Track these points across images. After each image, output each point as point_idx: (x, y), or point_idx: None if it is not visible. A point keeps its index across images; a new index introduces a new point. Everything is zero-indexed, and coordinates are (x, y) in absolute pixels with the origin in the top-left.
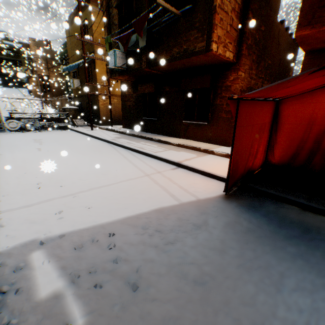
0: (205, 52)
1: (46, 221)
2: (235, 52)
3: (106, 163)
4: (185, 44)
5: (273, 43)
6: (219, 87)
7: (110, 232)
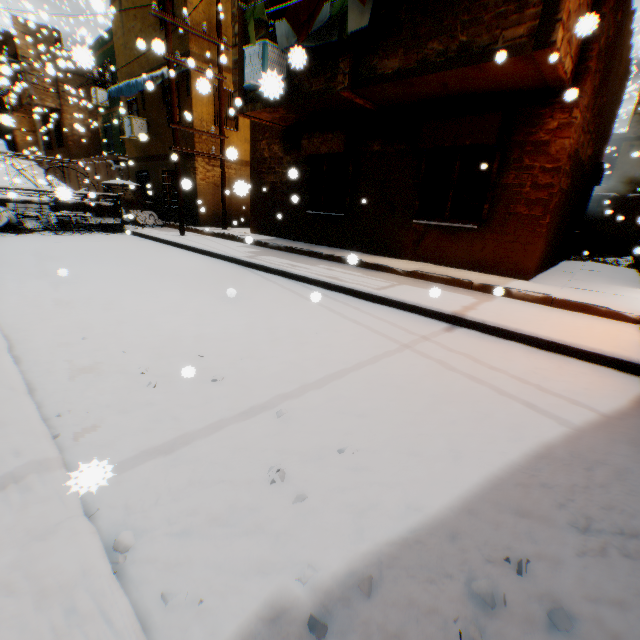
0: (534, 49)
1: (256, 512)
2: (574, 61)
3: (279, 314)
4: (464, 31)
5: (615, 59)
6: (517, 144)
7: (500, 550)
